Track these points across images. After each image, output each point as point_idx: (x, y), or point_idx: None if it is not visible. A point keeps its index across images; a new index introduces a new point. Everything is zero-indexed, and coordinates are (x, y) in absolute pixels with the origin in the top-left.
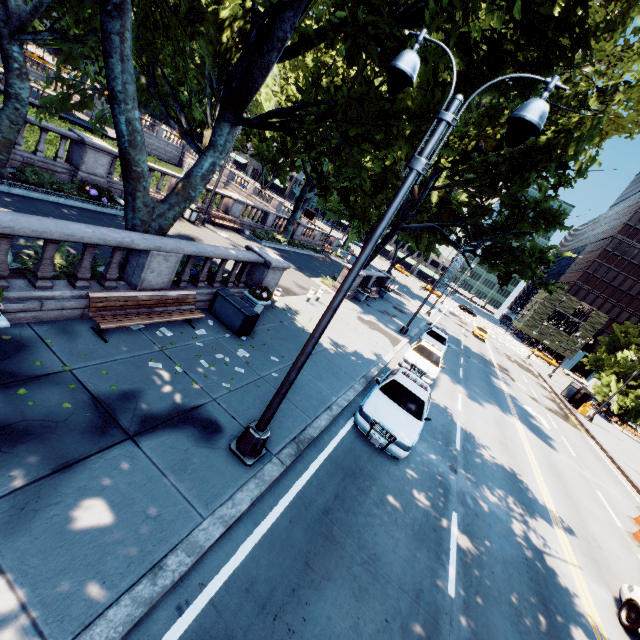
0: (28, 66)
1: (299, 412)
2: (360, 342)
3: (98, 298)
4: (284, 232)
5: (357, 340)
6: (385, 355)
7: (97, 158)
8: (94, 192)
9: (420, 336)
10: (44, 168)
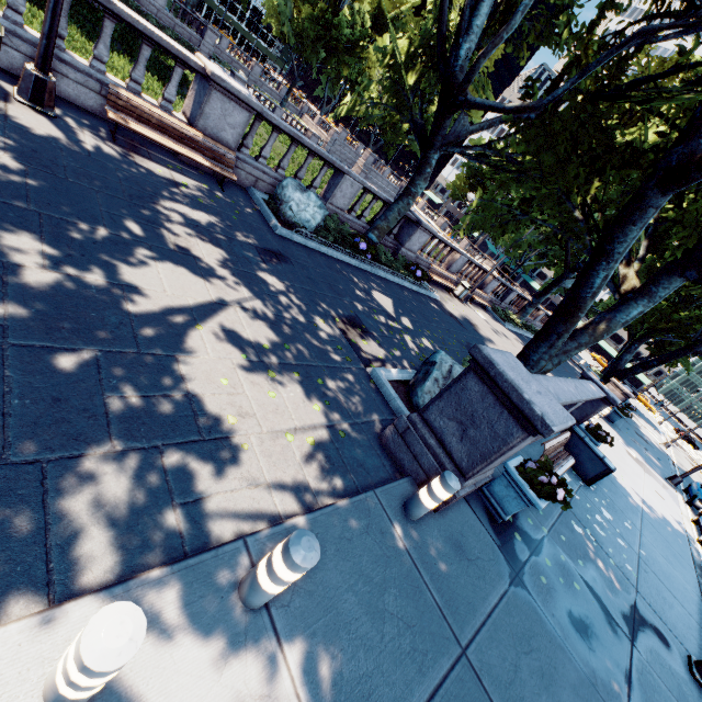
0: (288, 100)
1: (694, 622)
2: (654, 498)
3: (546, 449)
4: (521, 313)
5: (650, 494)
6: (683, 524)
7: (420, 237)
8: (419, 273)
9: (698, 495)
10: (380, 243)
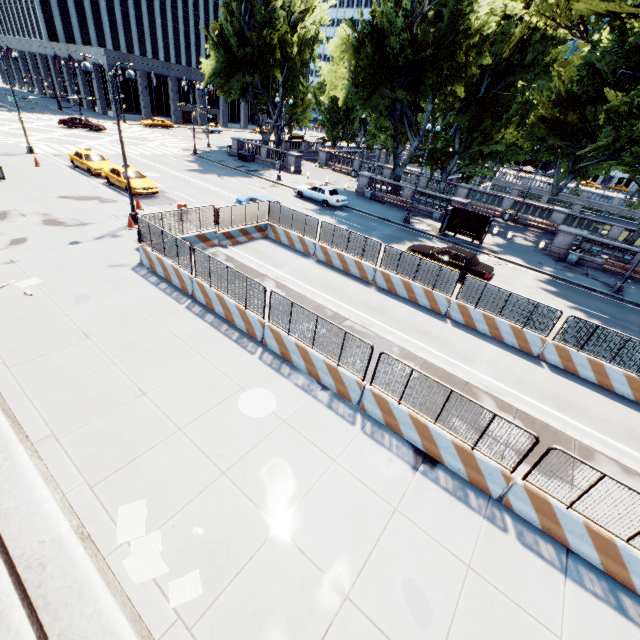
0: None
1: None
2: None
3: (608, 261)
4: None
5: None
6: None
7: None
8: None
9: None
10: None
